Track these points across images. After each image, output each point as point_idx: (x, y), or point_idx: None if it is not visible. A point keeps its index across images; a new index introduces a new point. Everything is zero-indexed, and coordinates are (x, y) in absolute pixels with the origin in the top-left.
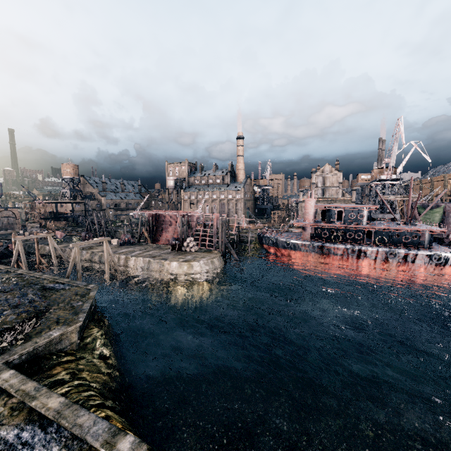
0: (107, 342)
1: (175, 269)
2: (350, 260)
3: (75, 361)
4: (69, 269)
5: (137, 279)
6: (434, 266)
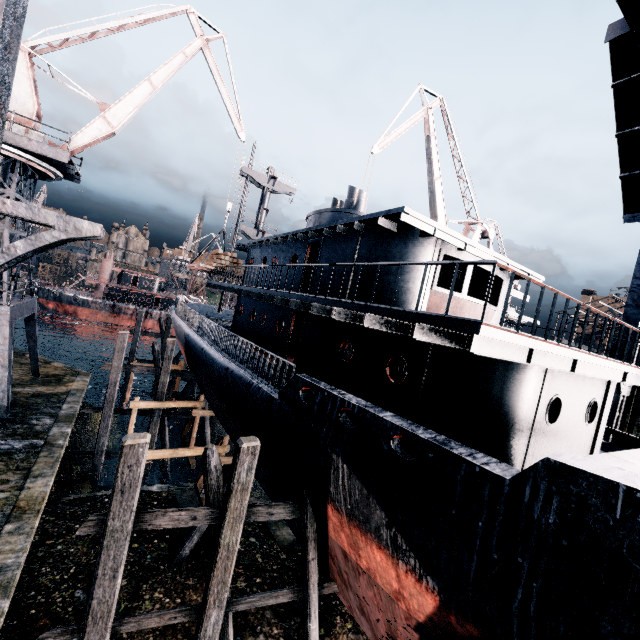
0: None
1: None
2: None
3: None
4: None
5: None
6: None
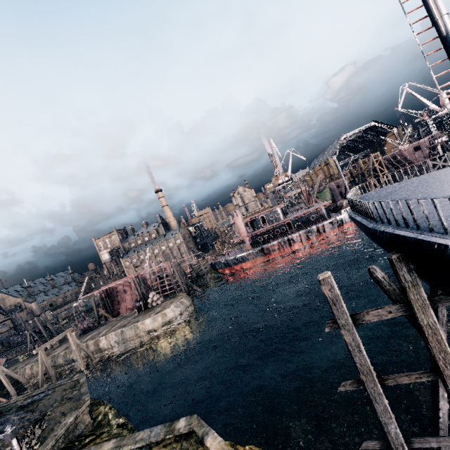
0: (118, 412)
1: (151, 325)
2: (286, 250)
3: (98, 438)
4: (40, 378)
5: (115, 356)
6: (337, 228)
